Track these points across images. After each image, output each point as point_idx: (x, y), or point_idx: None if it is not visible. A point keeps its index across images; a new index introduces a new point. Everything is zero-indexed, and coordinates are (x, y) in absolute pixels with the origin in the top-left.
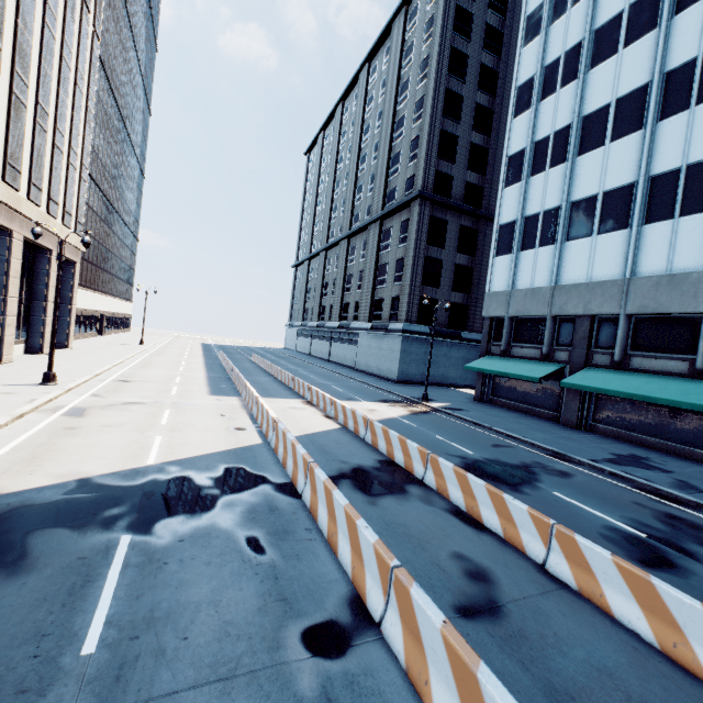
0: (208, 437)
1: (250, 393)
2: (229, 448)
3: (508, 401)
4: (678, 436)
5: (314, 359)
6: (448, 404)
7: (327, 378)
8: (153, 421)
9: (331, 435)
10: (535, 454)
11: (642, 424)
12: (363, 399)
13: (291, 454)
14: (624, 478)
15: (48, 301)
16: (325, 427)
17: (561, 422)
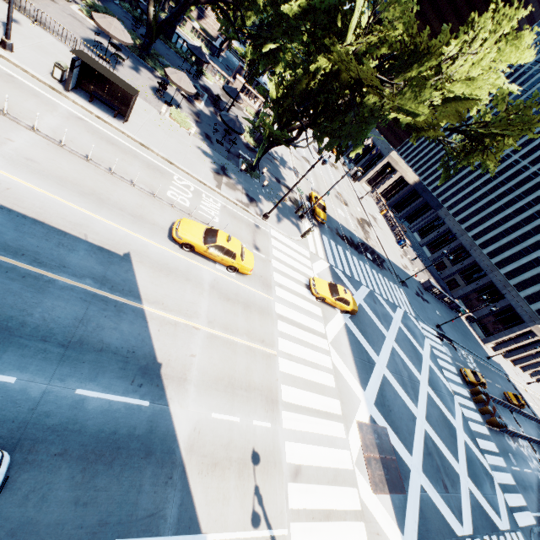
0: (537, 413)
1: None
2: (537, 415)
3: None
4: None
5: None
6: None
7: None
8: (533, 404)
9: None
10: None
11: None
12: None
13: None
14: None
15: None
16: None
17: None
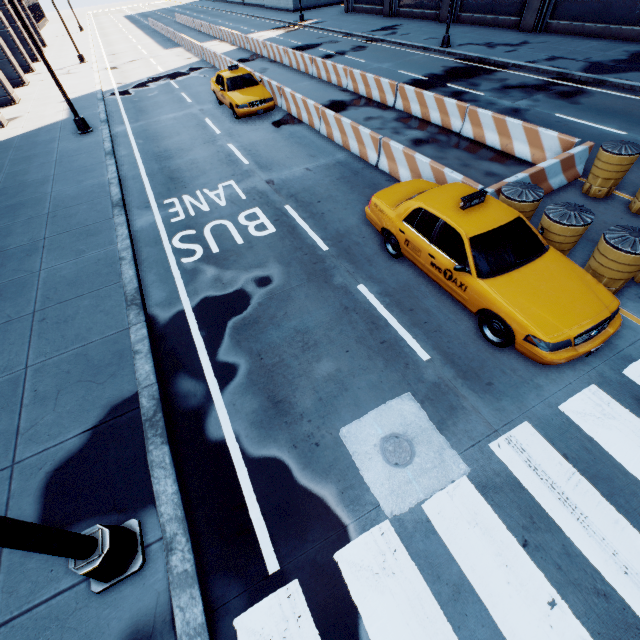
0: (177, 63)
1: (186, 41)
2: (188, 64)
3: (362, 6)
4: (427, 5)
5: (231, 6)
6: (317, 21)
7: (239, 22)
8: (150, 64)
9: (232, 52)
10: (336, 37)
11: (415, 1)
12: (258, 31)
13: (211, 56)
14: (365, 38)
15: (15, 2)
16: (230, 50)
17: (383, 14)
